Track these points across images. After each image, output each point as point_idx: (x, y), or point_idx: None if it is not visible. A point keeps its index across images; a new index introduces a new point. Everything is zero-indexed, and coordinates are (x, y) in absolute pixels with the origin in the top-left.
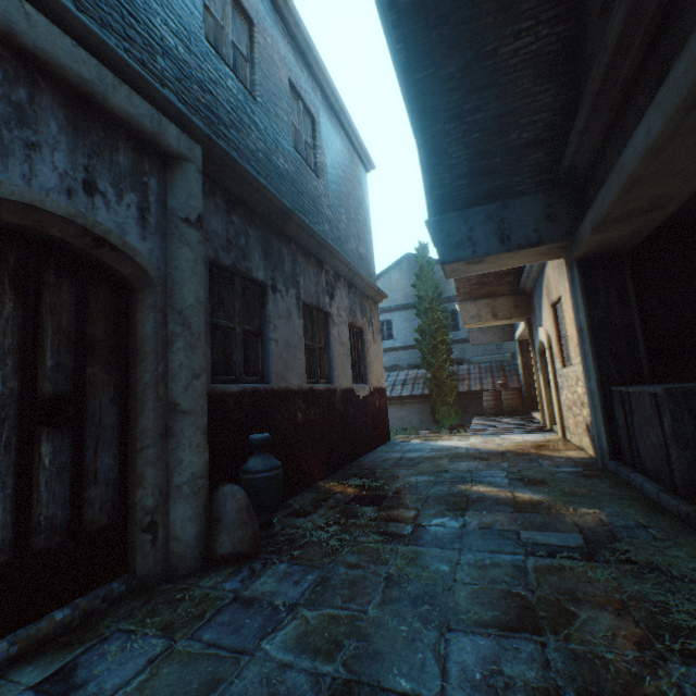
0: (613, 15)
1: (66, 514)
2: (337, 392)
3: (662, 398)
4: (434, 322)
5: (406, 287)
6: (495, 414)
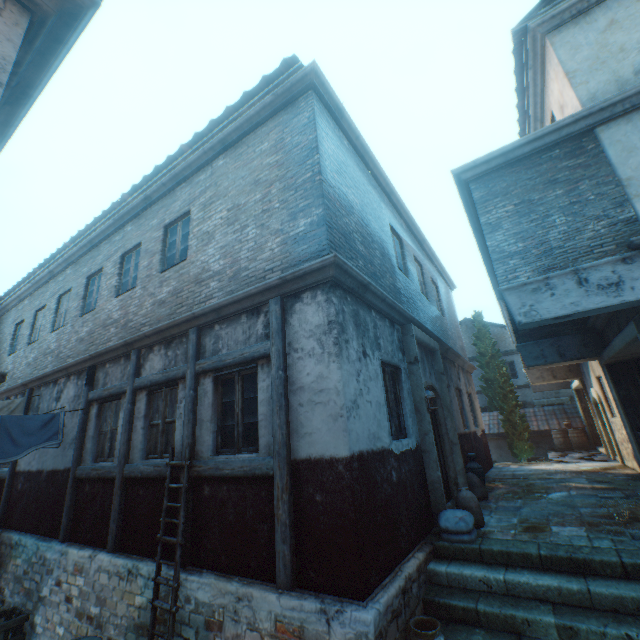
0: None
1: (441, 475)
2: (471, 433)
3: None
4: (501, 376)
5: (466, 344)
6: (565, 449)
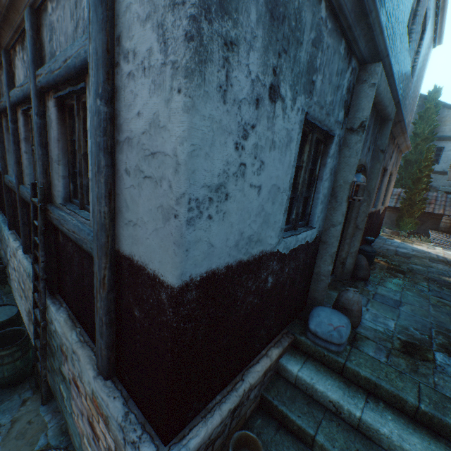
0: None
1: None
2: (375, 212)
3: None
4: (426, 161)
5: None
6: (446, 232)
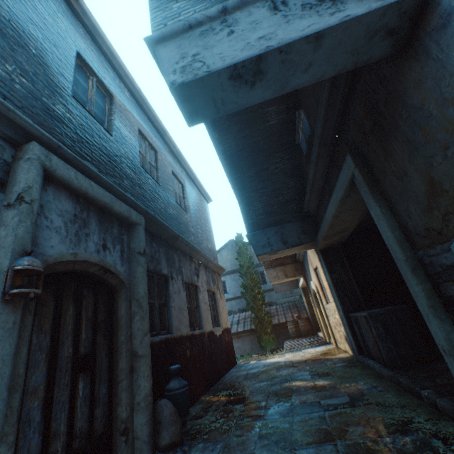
0: (310, 171)
1: (87, 426)
2: (205, 334)
3: (368, 318)
4: (252, 281)
5: (232, 259)
6: (297, 337)
